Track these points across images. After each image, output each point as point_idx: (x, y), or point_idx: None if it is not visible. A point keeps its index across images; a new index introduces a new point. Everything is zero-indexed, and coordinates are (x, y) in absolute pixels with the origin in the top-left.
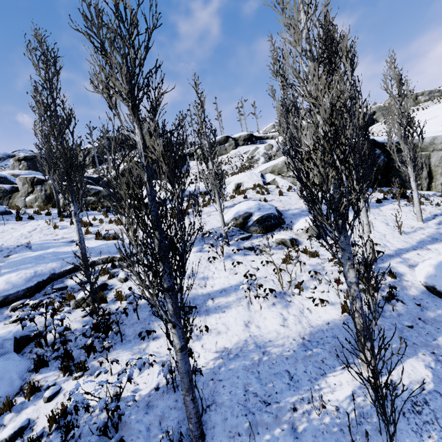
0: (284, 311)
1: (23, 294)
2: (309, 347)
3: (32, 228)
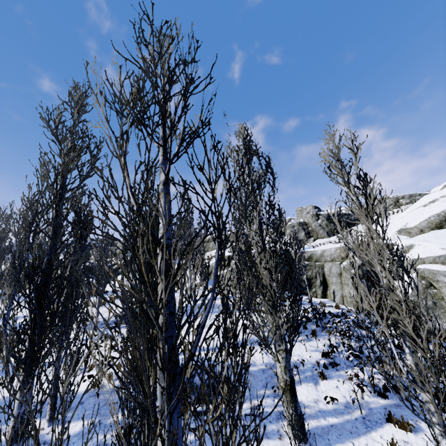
0: None
1: None
2: (45, 404)
3: None
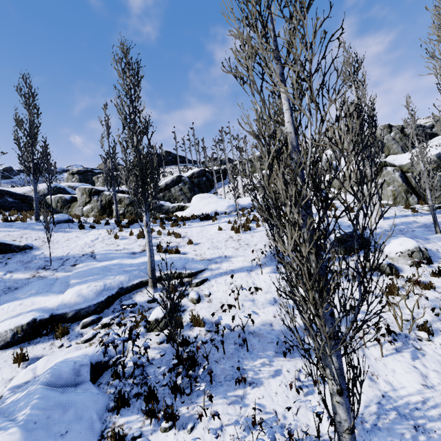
0: (417, 363)
1: (94, 309)
2: None
3: (94, 237)
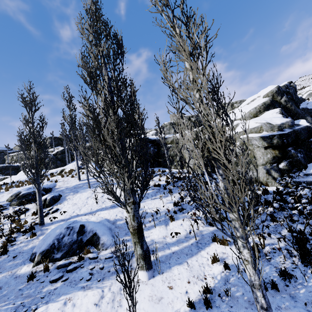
0: None
1: None
2: None
3: None
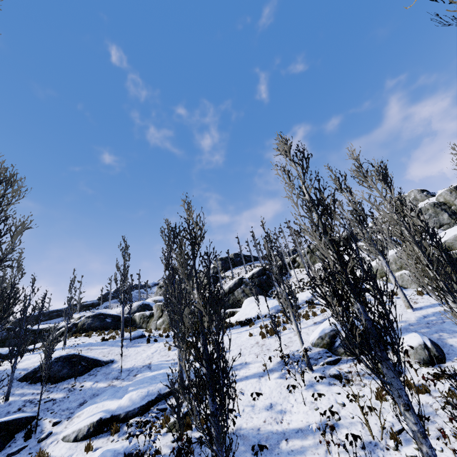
0: None
1: (137, 412)
2: None
3: (154, 349)
